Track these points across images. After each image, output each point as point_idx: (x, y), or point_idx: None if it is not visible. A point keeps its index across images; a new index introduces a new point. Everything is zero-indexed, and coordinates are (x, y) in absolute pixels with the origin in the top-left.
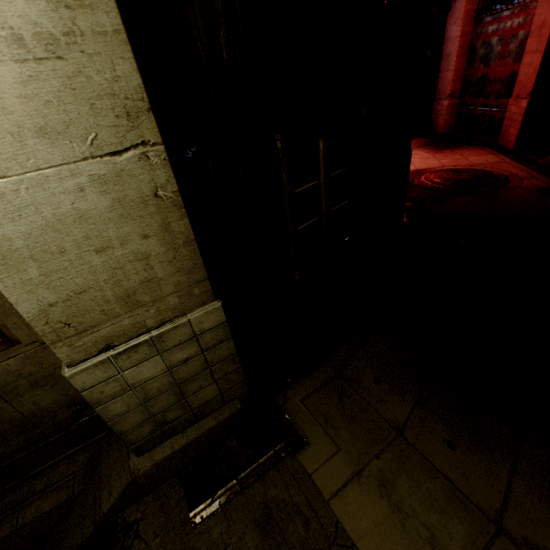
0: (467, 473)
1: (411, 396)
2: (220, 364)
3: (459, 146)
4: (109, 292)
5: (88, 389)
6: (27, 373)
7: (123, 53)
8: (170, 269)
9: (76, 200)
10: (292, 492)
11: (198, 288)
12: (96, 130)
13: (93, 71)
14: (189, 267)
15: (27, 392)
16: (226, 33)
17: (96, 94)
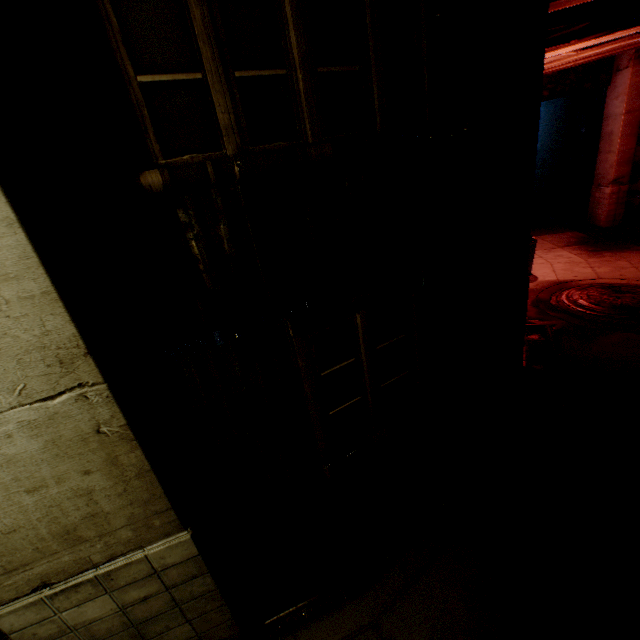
0: None
1: None
2: (194, 602)
3: (627, 247)
4: (44, 529)
5: (17, 631)
6: None
7: (54, 309)
8: (120, 501)
9: (4, 446)
10: None
11: (159, 518)
12: (25, 380)
13: (20, 331)
14: (145, 498)
15: None
16: (228, 224)
17: (24, 349)
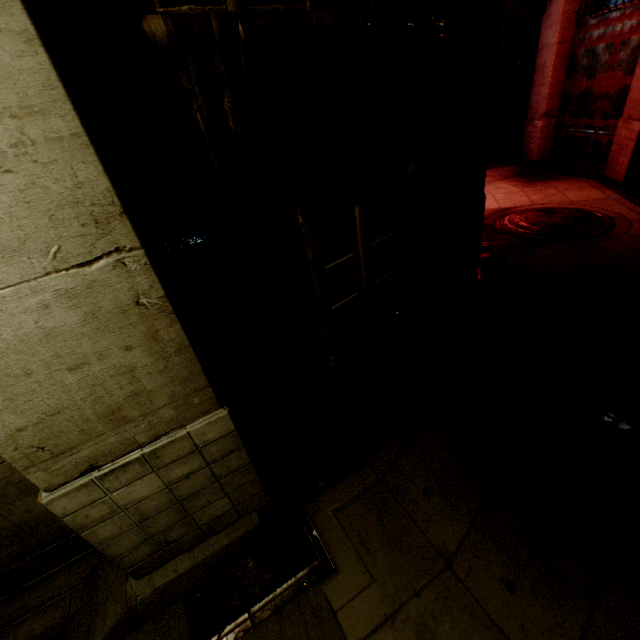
0: (527, 626)
1: (466, 515)
2: (231, 476)
3: (555, 177)
4: (89, 410)
5: (70, 514)
6: (17, 480)
7: (85, 157)
8: (162, 379)
9: (41, 318)
10: (312, 635)
11: (198, 396)
12: (59, 242)
13: (50, 181)
14: (185, 376)
15: (18, 499)
16: (231, 98)
17: (56, 204)
